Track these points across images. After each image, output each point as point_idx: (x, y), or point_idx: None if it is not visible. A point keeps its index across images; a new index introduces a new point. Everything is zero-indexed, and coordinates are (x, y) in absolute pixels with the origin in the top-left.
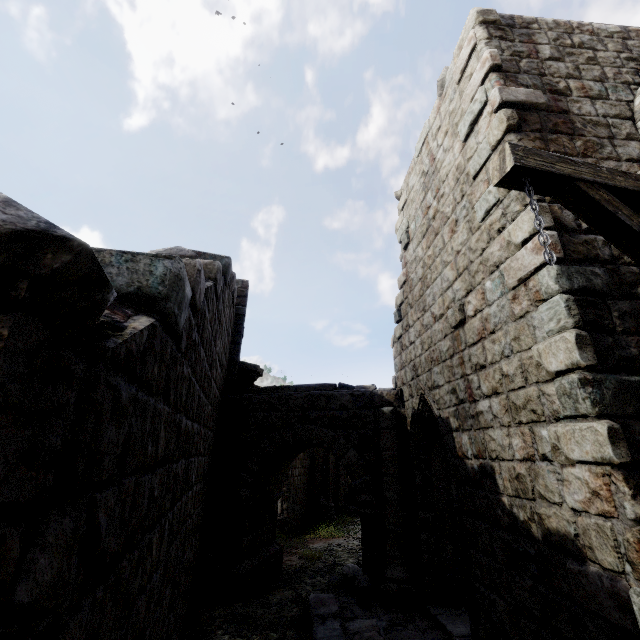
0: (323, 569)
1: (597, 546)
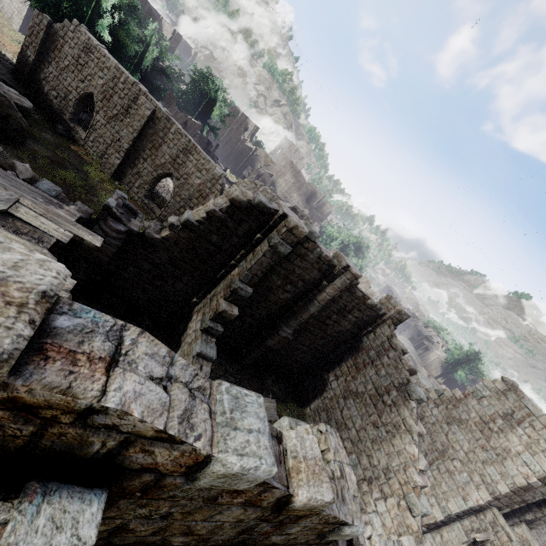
0: None
1: None
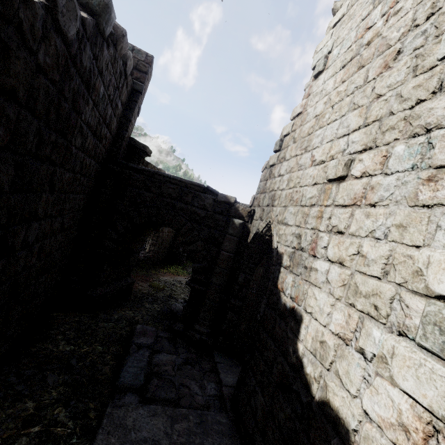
0: (161, 298)
1: None
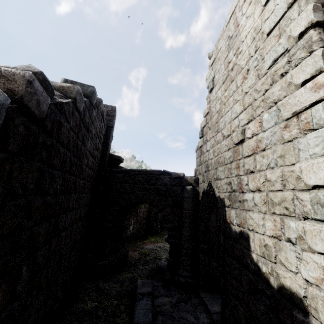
0: (149, 261)
1: (322, 311)
